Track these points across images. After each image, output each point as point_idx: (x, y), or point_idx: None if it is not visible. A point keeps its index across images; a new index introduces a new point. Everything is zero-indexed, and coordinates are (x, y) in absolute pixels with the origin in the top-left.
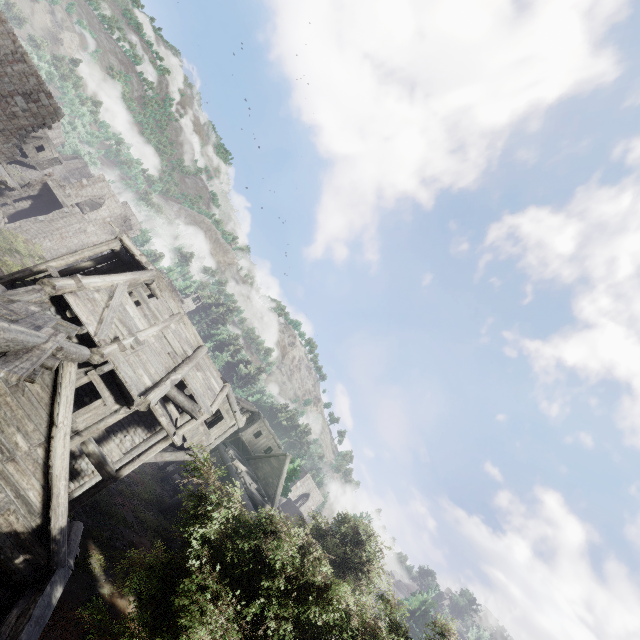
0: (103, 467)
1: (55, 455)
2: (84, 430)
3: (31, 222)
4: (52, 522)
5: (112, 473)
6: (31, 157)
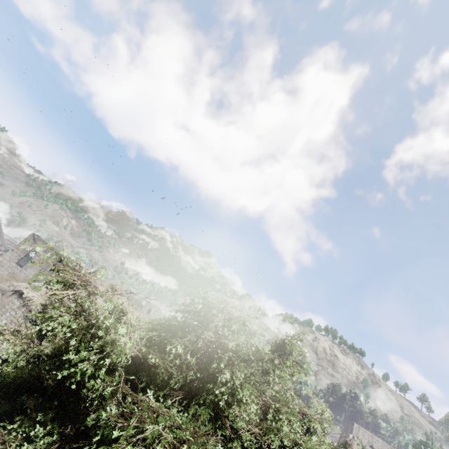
0: None
1: None
2: None
3: None
4: None
5: None
6: None
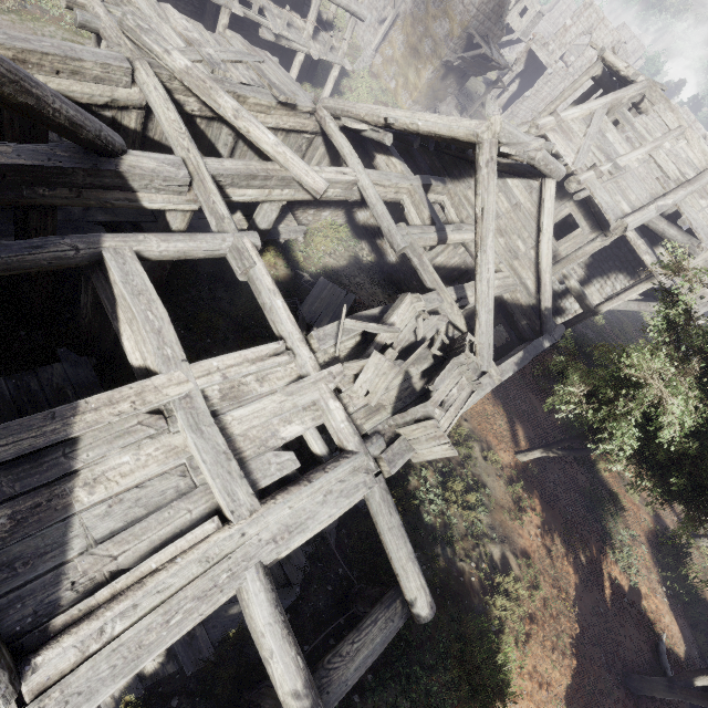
0: (582, 301)
1: (542, 255)
2: (564, 257)
3: (519, 103)
4: (541, 302)
5: (591, 307)
6: (516, 29)
